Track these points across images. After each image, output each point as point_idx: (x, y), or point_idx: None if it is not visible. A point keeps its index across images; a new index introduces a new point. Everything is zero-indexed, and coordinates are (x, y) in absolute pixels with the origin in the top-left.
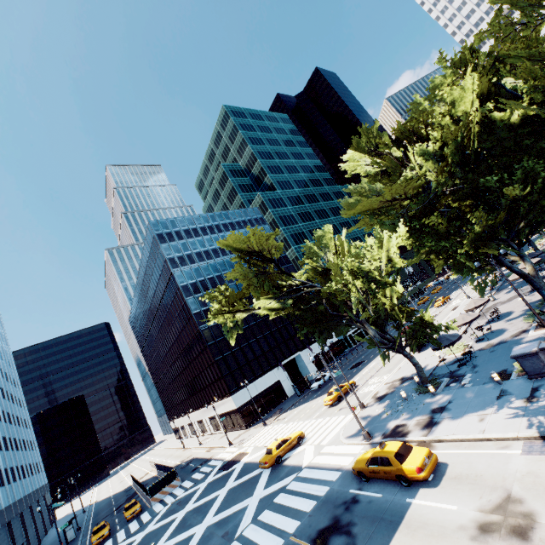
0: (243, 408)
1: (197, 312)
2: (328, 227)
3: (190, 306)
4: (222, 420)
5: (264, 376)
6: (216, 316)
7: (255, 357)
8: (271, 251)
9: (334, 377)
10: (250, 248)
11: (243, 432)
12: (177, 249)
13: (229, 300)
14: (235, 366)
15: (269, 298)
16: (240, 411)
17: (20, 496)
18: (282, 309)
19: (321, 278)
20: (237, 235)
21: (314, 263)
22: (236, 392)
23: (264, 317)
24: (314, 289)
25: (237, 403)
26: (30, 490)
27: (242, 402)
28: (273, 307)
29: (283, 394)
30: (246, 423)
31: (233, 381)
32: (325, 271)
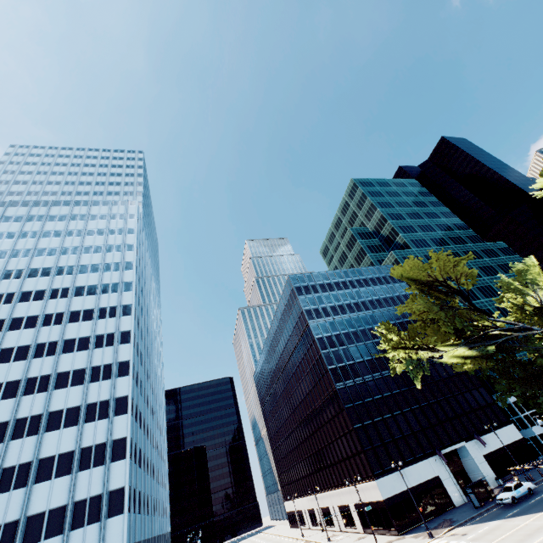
0: (391, 502)
1: (332, 368)
2: (529, 260)
3: (325, 359)
4: (358, 513)
5: (416, 465)
6: (396, 350)
7: (401, 435)
8: (459, 281)
9: (537, 492)
10: (432, 277)
11: (393, 538)
12: (313, 302)
13: (409, 334)
14: (377, 441)
15: (450, 343)
16: (388, 506)
17: (154, 533)
18: (479, 355)
19: (534, 319)
20: (416, 262)
21: (520, 300)
22: (381, 477)
23: (409, 385)
24: (528, 333)
25: (383, 492)
26: (160, 532)
27: (389, 493)
28: (463, 353)
29: (447, 499)
30: (397, 526)
31: (376, 461)
32: (538, 311)
